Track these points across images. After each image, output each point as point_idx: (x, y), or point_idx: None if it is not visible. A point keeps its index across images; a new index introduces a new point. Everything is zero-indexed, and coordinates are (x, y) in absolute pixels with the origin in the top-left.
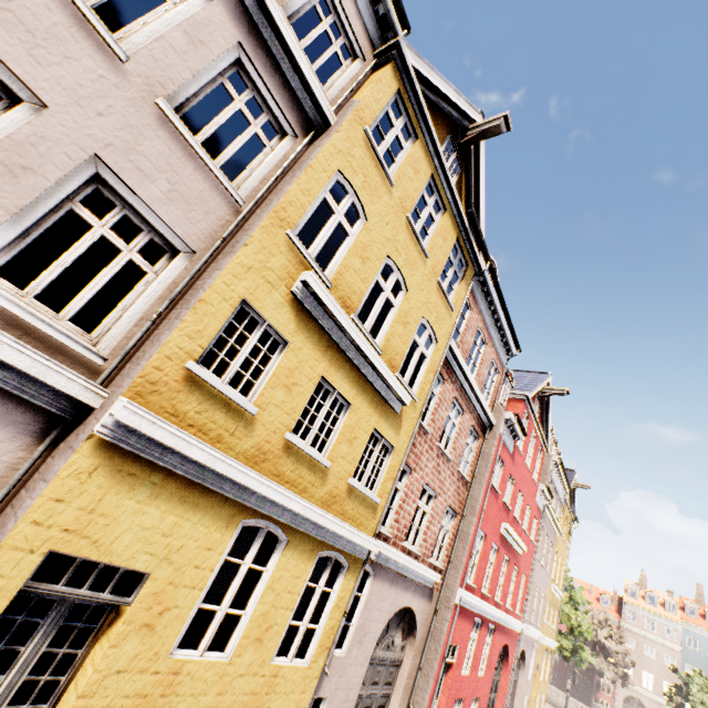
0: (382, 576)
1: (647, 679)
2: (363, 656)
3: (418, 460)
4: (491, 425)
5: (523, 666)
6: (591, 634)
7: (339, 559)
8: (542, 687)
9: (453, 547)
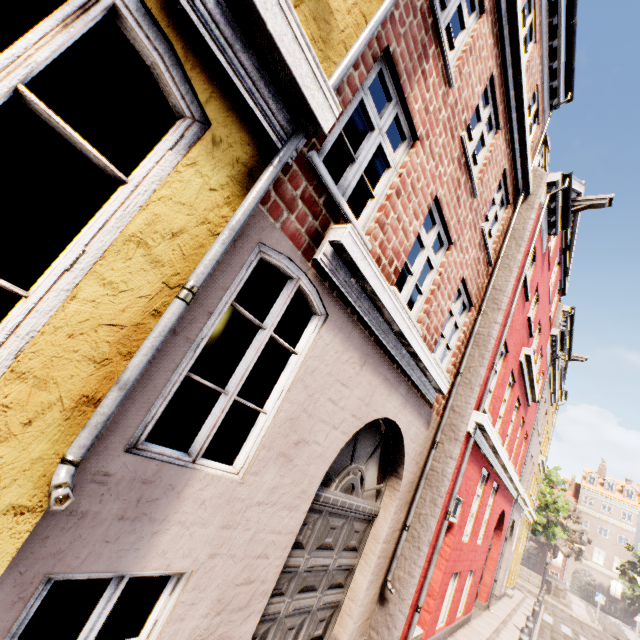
0: (343, 331)
1: (598, 555)
2: (294, 491)
3: (429, 129)
4: (525, 193)
5: (510, 537)
6: (566, 511)
7: (141, 36)
8: (518, 559)
9: (462, 356)
